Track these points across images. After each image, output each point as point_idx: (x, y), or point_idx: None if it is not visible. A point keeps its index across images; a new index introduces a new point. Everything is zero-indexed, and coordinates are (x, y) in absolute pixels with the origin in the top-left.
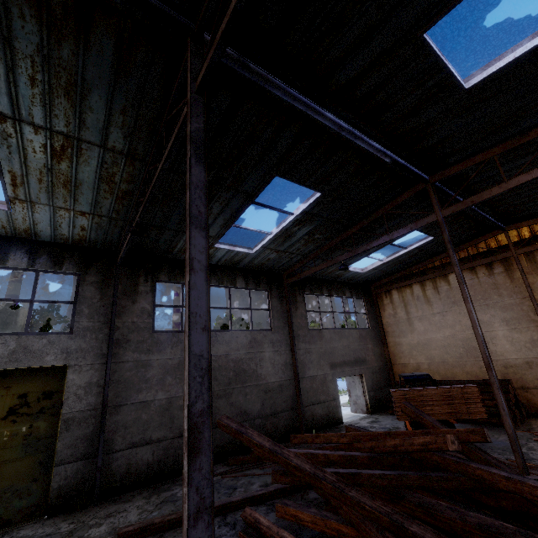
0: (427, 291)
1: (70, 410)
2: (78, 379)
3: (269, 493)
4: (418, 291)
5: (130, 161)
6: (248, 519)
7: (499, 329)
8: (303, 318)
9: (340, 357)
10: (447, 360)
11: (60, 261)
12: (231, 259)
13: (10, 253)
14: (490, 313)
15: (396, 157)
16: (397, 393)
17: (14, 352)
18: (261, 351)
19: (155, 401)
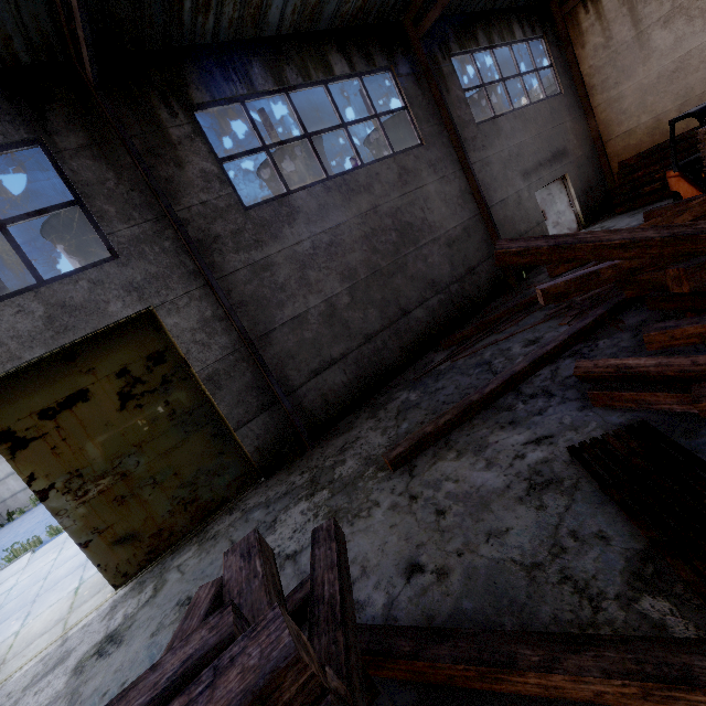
0: None
1: (204, 365)
2: (183, 321)
3: (563, 344)
4: None
5: None
6: (596, 372)
7: None
8: (463, 105)
9: (532, 158)
10: None
11: None
12: (304, 2)
13: None
14: None
15: None
16: None
17: (51, 319)
18: (422, 186)
19: (310, 311)
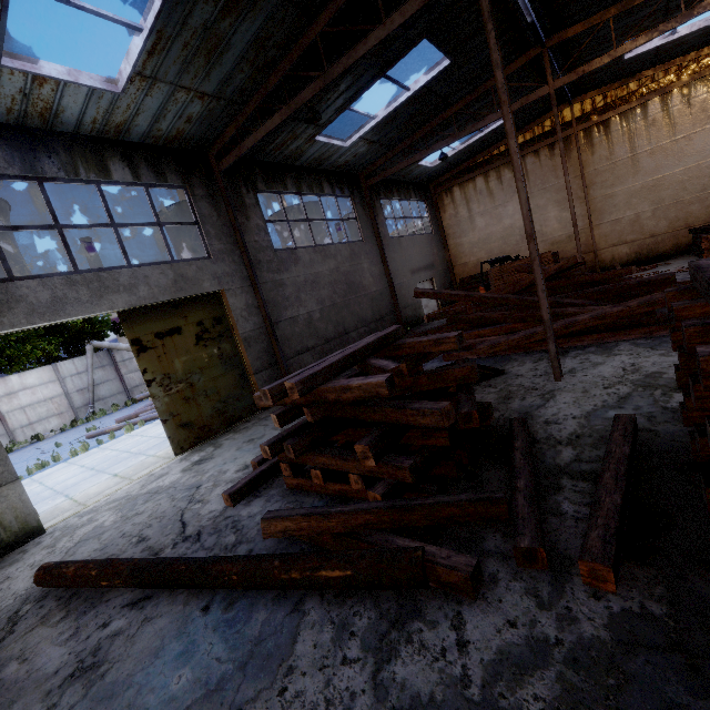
0: (490, 183)
1: (244, 330)
2: (237, 303)
3: None
4: (481, 184)
5: (299, 18)
6: None
7: (552, 212)
8: (384, 226)
9: (417, 264)
10: (505, 250)
11: (161, 170)
12: (319, 157)
13: (107, 162)
14: (546, 197)
15: (533, 15)
16: (495, 270)
17: (176, 282)
18: (361, 263)
19: (299, 316)
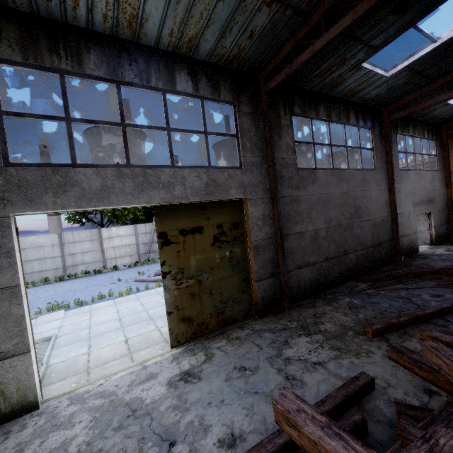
0: None
1: (256, 238)
2: (256, 212)
3: None
4: None
5: None
6: None
7: None
8: (396, 158)
9: (419, 197)
10: None
11: (217, 86)
12: (355, 88)
13: (175, 74)
14: None
15: None
16: None
17: (207, 185)
18: (370, 190)
19: (307, 232)
